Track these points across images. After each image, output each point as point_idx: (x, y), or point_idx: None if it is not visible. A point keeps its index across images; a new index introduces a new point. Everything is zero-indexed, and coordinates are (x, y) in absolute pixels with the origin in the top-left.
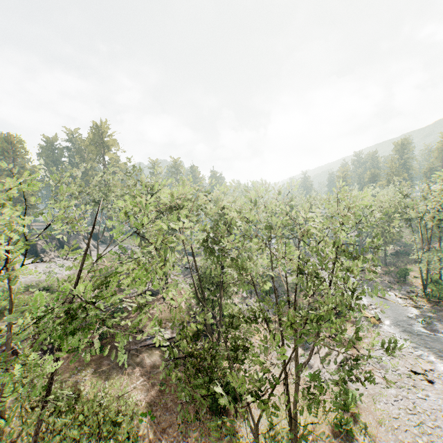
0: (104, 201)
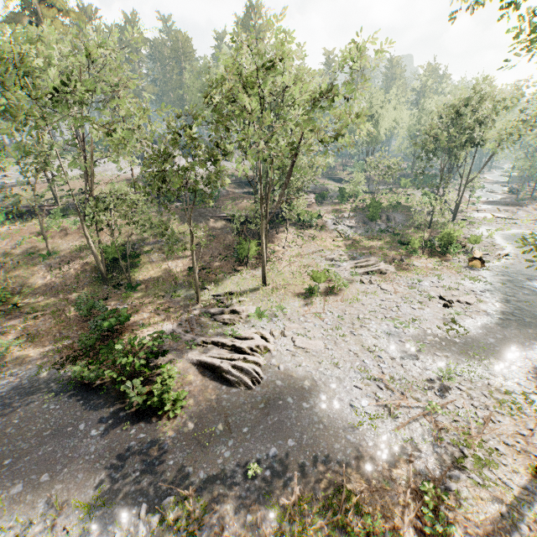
0: None
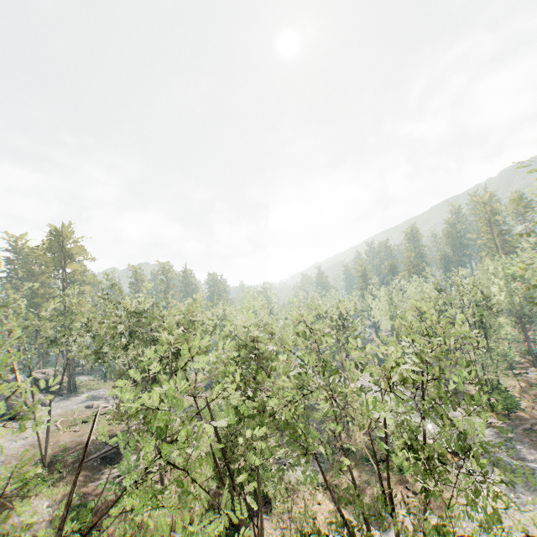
0: (65, 336)
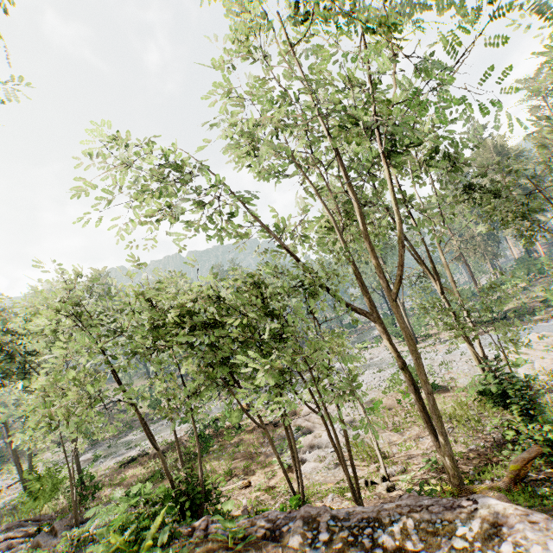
0: None
